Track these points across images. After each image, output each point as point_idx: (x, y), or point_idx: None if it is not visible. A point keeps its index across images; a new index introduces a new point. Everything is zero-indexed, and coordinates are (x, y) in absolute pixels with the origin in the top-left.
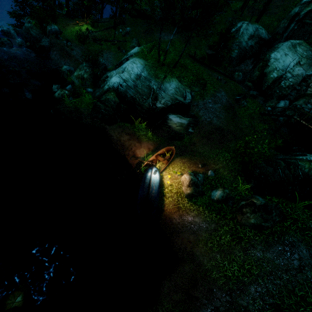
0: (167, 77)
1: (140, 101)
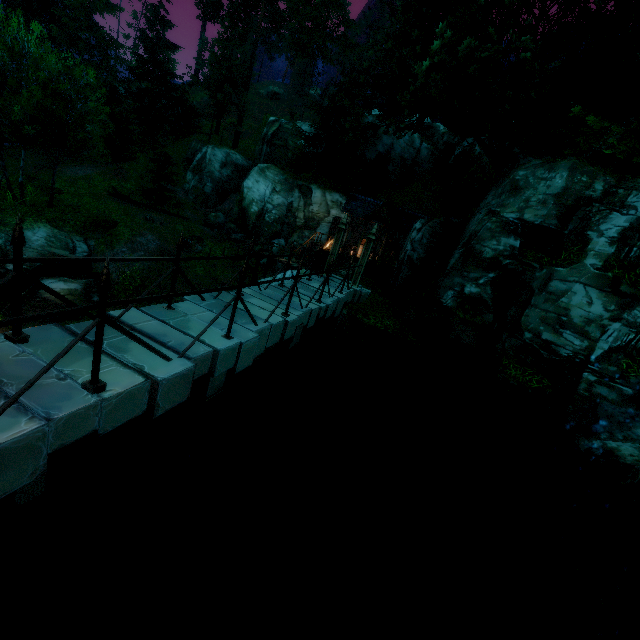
0: (26, 223)
1: None
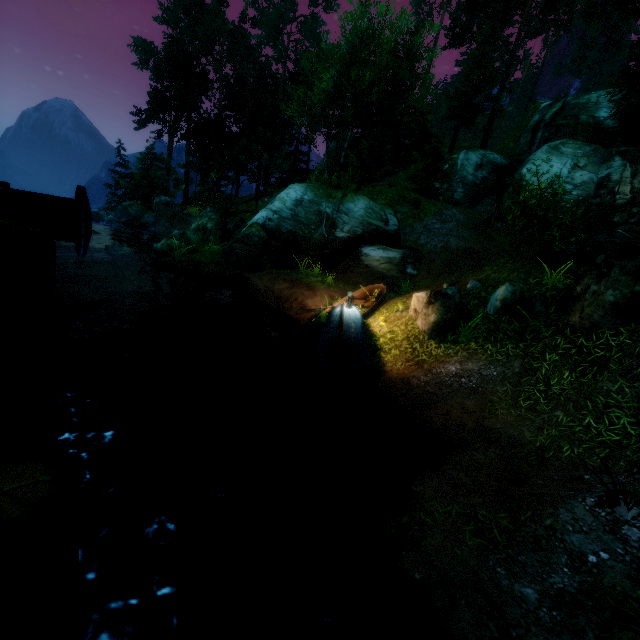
0: (348, 196)
1: (305, 234)
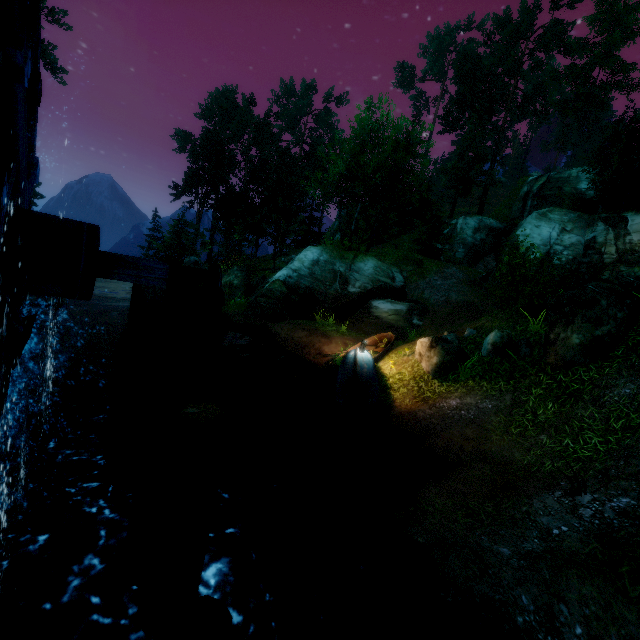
0: (359, 257)
1: (321, 289)
